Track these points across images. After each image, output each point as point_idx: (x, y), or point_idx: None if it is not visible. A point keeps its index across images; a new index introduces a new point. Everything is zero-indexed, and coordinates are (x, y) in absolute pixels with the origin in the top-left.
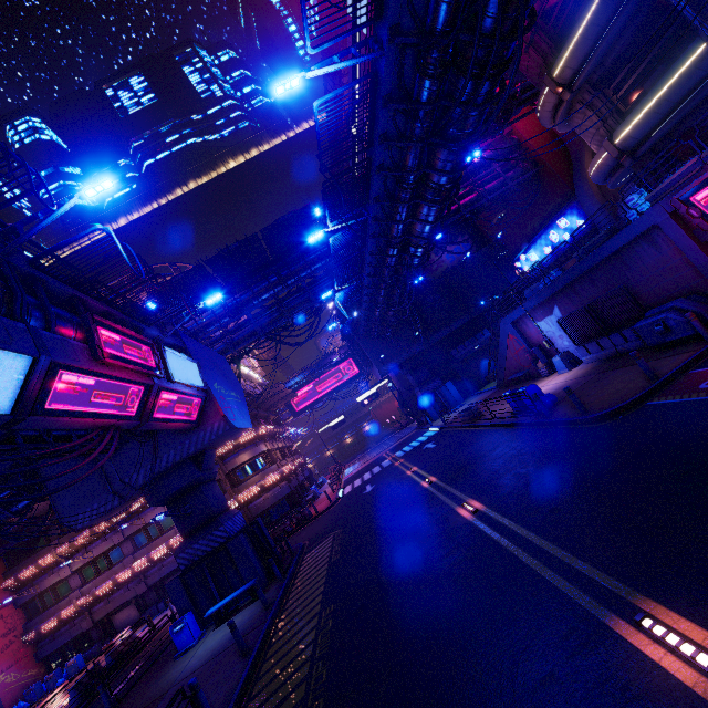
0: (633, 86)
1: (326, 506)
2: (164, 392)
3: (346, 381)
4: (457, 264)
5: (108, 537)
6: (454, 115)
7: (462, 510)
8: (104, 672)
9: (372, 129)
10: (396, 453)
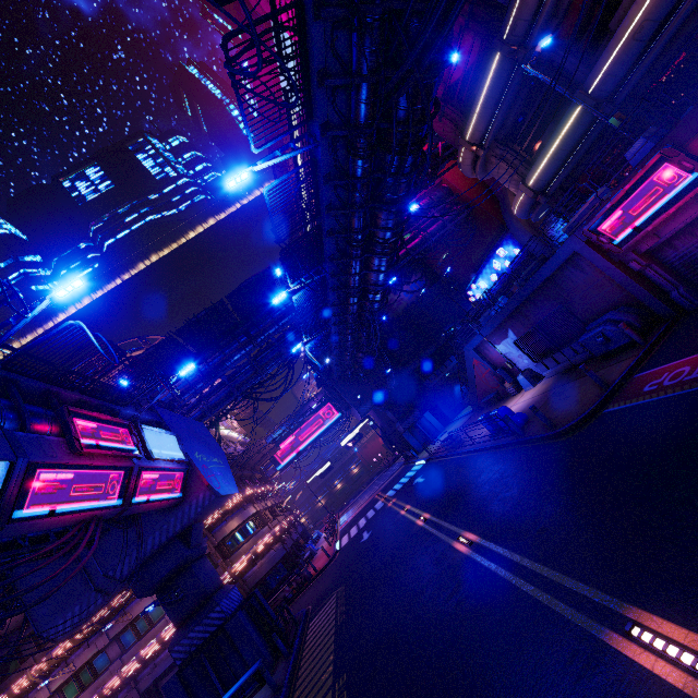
0: (533, 140)
1: (325, 562)
2: (145, 471)
3: (328, 426)
4: (415, 300)
5: (91, 642)
6: (387, 184)
7: (459, 544)
8: None
9: (318, 202)
10: (388, 492)
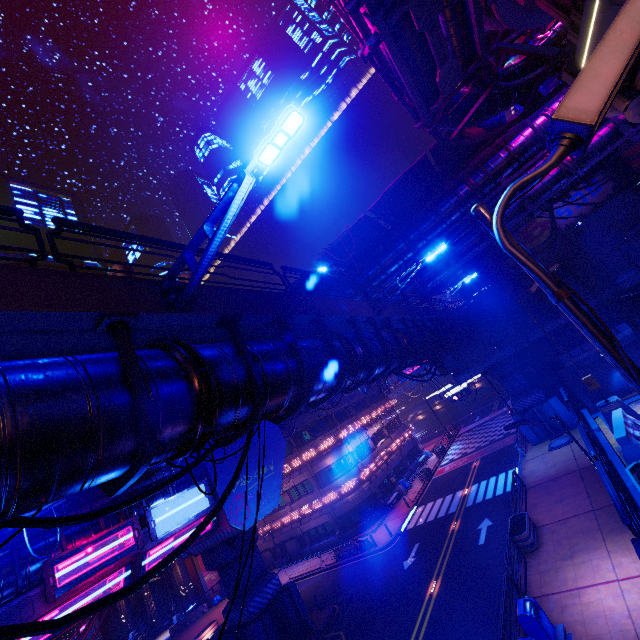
0: None
1: (385, 540)
2: (153, 548)
3: None
4: (568, 230)
5: None
6: None
7: None
8: None
9: None
10: (474, 484)
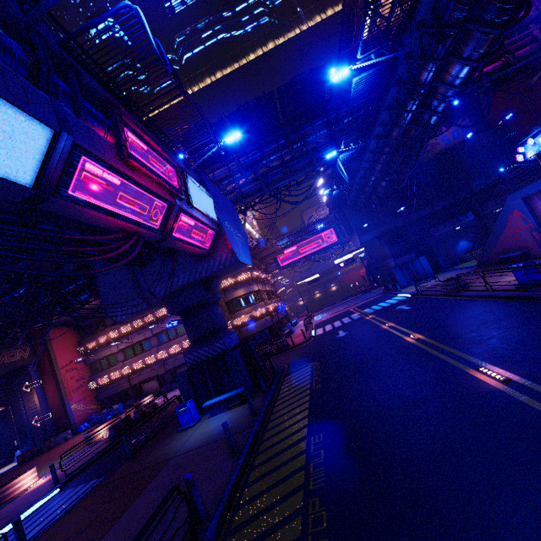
0: None
1: (301, 340)
2: (183, 214)
3: (325, 247)
4: (453, 146)
5: (142, 331)
6: None
7: (481, 375)
8: (132, 422)
9: None
10: (365, 309)
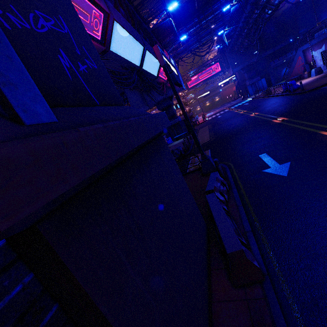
0: None
1: (202, 122)
2: None
3: (213, 75)
4: (293, 6)
5: None
6: None
7: (252, 115)
8: None
9: None
10: (231, 107)
